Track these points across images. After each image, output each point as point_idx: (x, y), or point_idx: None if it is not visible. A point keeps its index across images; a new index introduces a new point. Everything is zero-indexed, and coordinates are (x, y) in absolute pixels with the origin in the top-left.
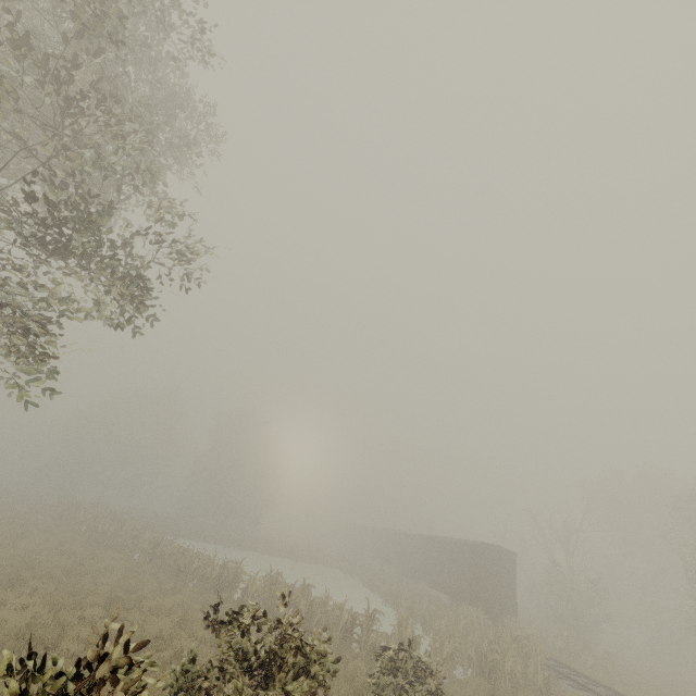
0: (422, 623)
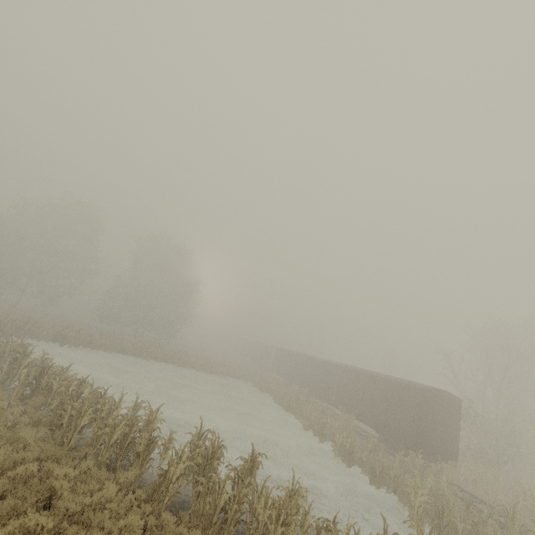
0: (369, 473)
